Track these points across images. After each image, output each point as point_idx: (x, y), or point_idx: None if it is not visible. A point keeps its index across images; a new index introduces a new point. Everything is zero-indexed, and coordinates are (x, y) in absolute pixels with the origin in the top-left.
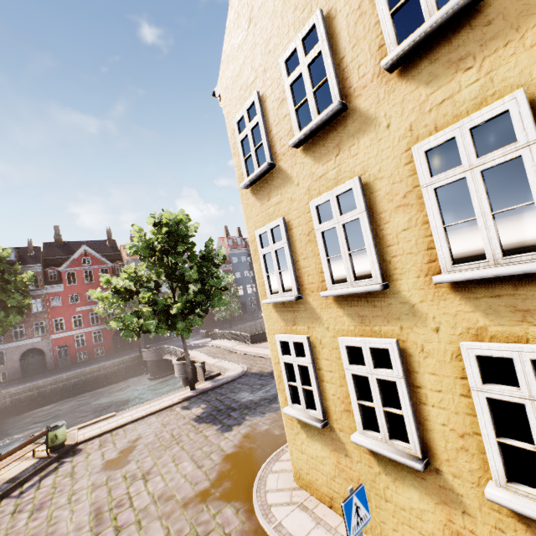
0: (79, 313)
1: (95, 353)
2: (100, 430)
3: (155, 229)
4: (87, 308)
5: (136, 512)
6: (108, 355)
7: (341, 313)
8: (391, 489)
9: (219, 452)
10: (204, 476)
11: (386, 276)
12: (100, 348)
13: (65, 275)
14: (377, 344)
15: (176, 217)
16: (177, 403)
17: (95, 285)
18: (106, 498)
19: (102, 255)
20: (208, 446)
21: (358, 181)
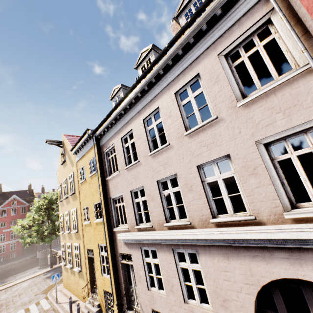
0: (5, 233)
1: (10, 256)
2: (6, 286)
3: (44, 199)
4: (10, 230)
5: (14, 302)
6: (18, 257)
7: (68, 237)
8: (71, 276)
9: (48, 285)
10: (39, 291)
11: (71, 230)
12: (13, 253)
13: (0, 212)
14: (69, 244)
15: (52, 195)
16: (43, 273)
17: (17, 216)
18: (5, 301)
19: (24, 199)
20: (45, 284)
21: (68, 211)
